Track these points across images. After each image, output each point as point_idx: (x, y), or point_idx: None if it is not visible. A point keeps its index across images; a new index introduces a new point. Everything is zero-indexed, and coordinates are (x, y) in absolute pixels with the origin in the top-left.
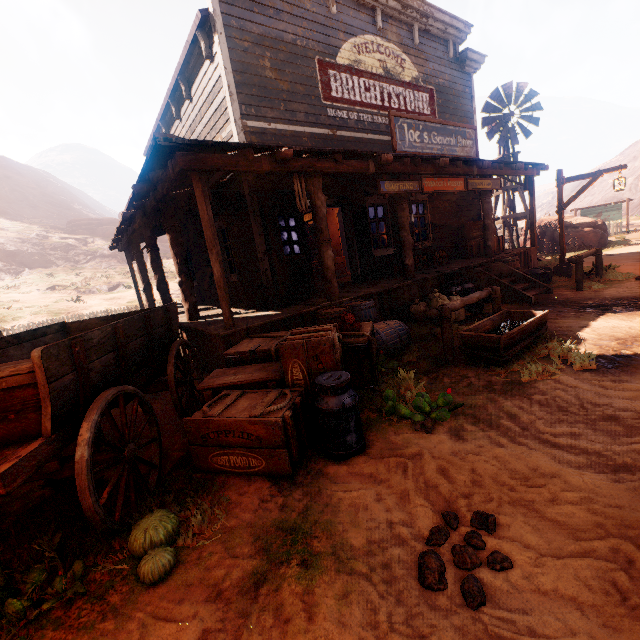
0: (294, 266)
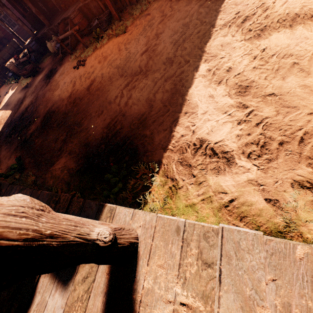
0: (33, 15)
